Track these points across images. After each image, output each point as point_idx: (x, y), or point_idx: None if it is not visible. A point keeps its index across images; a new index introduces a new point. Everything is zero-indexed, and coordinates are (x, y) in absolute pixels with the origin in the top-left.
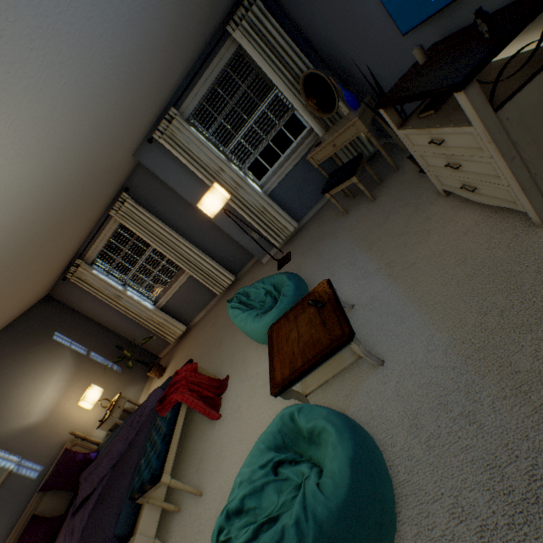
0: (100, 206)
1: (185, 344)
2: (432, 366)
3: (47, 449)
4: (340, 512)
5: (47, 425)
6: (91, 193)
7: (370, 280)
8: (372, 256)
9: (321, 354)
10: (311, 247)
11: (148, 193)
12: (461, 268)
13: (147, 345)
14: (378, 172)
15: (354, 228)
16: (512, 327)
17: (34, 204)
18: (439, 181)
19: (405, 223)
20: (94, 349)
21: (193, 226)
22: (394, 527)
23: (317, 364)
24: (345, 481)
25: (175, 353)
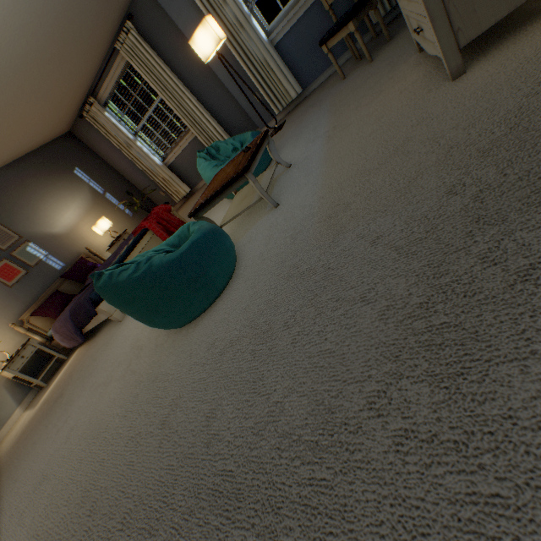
0: (103, 34)
1: (186, 205)
2: (300, 205)
3: (68, 254)
4: (167, 264)
5: (68, 238)
6: (84, 10)
7: (314, 143)
8: (330, 121)
9: (223, 185)
10: (301, 116)
11: (153, 25)
12: (373, 126)
13: (157, 201)
14: (397, 27)
15: (338, 94)
16: (362, 173)
17: (13, 4)
18: (411, 27)
19: (373, 85)
20: (110, 192)
21: (200, 78)
22: (214, 291)
23: (218, 193)
24: (181, 251)
25: (178, 211)
